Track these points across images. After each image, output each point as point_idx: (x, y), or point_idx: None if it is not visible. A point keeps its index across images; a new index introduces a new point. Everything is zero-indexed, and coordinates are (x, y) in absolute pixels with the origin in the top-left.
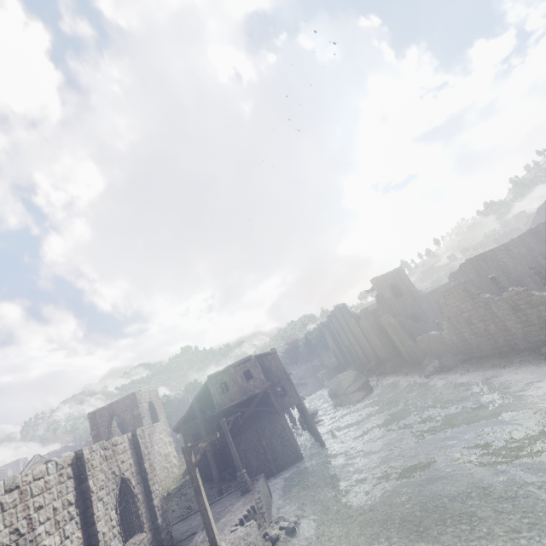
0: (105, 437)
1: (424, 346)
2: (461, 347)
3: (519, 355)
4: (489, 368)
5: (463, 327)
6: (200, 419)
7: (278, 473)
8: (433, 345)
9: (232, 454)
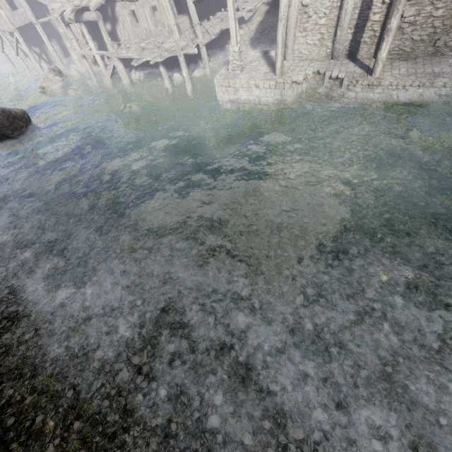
0: None
1: None
2: None
3: None
4: None
5: None
6: None
7: None
8: None
9: None
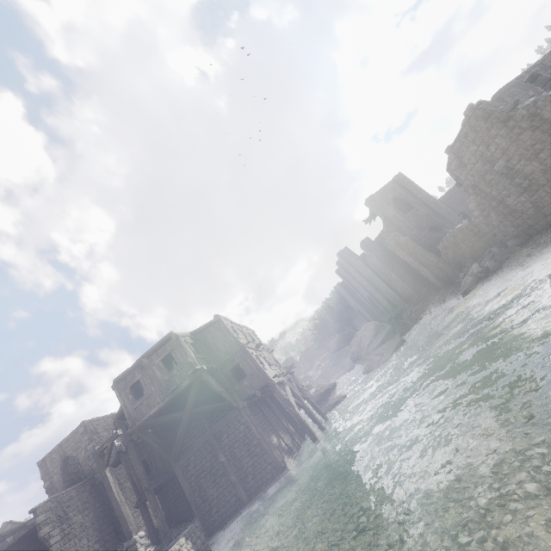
0: (60, 487)
1: (452, 254)
2: (507, 227)
3: None
4: None
5: (502, 188)
6: (127, 444)
7: (251, 500)
8: (464, 246)
9: (114, 508)
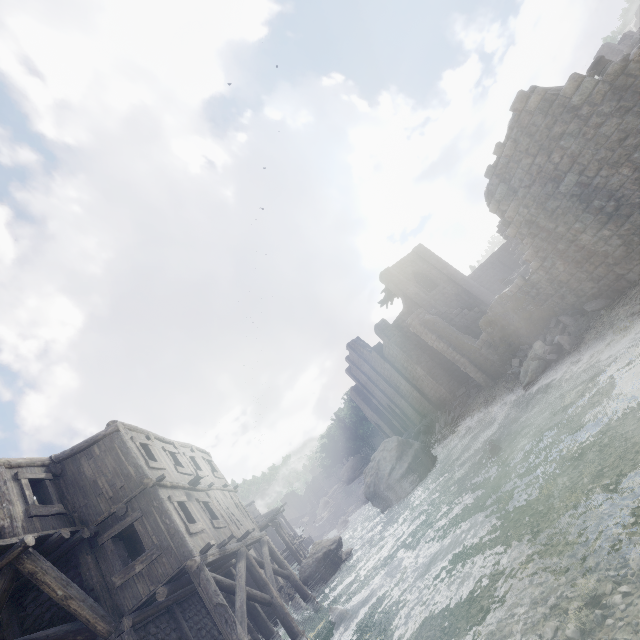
0: None
1: (499, 332)
2: (582, 283)
3: None
4: None
5: (573, 220)
6: None
7: None
8: (517, 318)
9: None
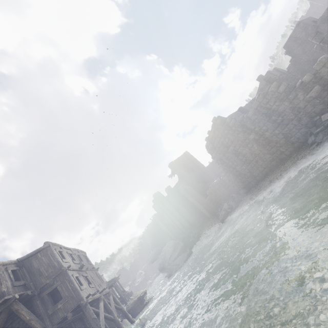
0: None
1: (214, 197)
2: (239, 183)
3: (289, 160)
4: (267, 186)
5: (234, 161)
6: None
7: None
8: (219, 192)
9: None
